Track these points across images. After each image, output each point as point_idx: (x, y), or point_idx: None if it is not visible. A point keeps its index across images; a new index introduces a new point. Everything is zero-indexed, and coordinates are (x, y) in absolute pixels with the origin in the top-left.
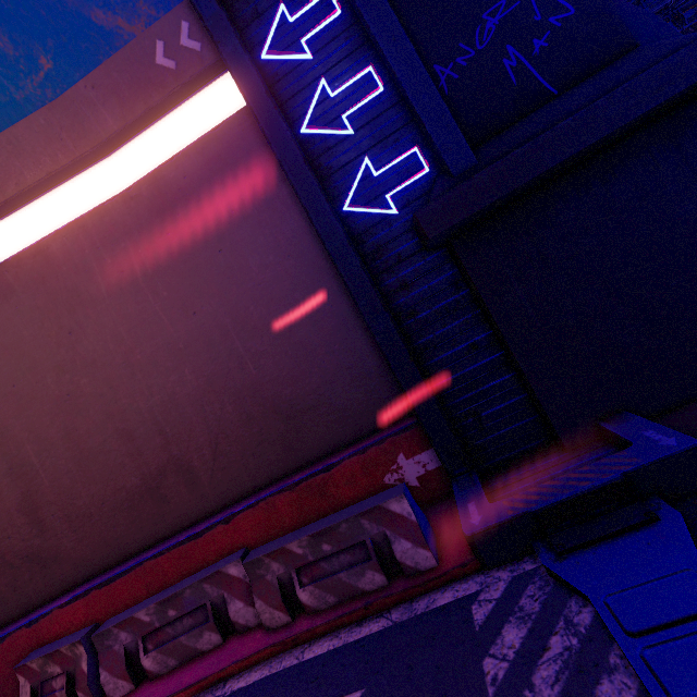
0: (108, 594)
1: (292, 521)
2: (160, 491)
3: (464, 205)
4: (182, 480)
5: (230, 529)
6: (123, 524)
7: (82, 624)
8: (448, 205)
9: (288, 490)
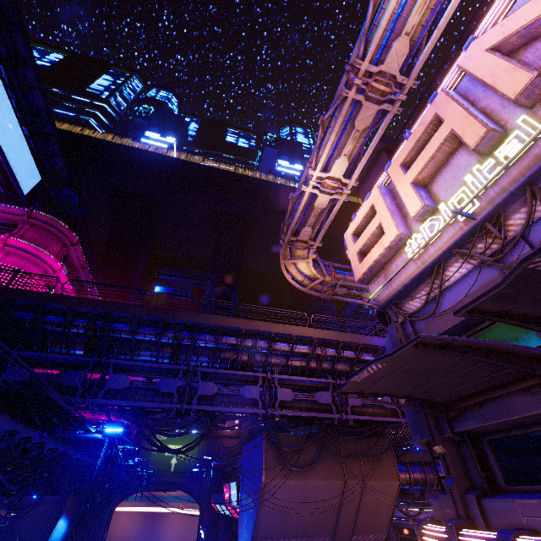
0: None
1: None
2: None
3: None
4: None
5: None
6: None
7: None
8: None
9: None
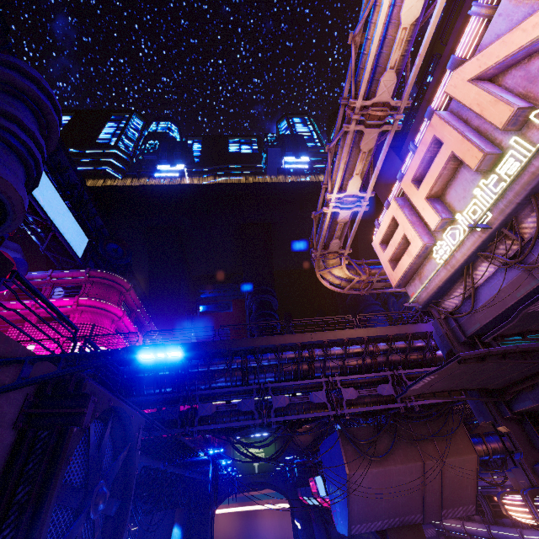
0: None
1: None
2: None
3: None
4: None
5: None
6: None
7: None
8: None
9: None
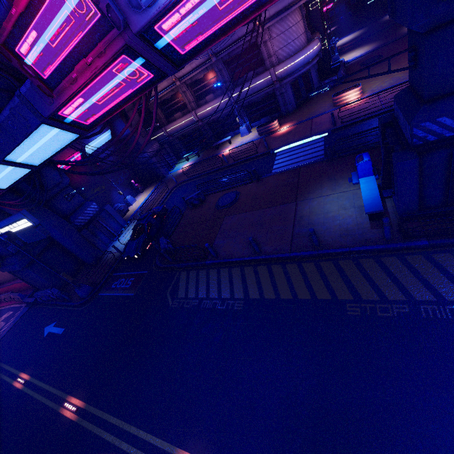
0: (3, 288)
1: (22, 286)
2: (3, 277)
3: (3, 271)
4: (5, 276)
5: (14, 285)
6: (1, 279)
7: (3, 291)
8: (1, 270)
9: (18, 283)
